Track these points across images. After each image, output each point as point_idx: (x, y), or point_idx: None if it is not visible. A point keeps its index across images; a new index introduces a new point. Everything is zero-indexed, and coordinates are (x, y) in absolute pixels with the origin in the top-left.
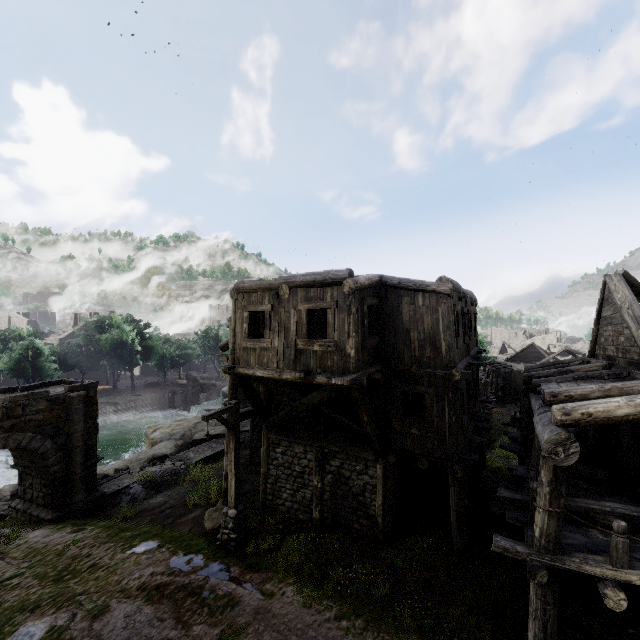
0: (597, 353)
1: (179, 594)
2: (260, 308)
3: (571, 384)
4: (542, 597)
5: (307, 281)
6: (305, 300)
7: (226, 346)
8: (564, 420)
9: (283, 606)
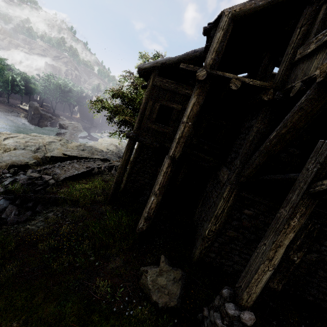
0: None
1: None
2: None
3: None
4: None
5: None
6: None
7: (148, 70)
8: None
9: None
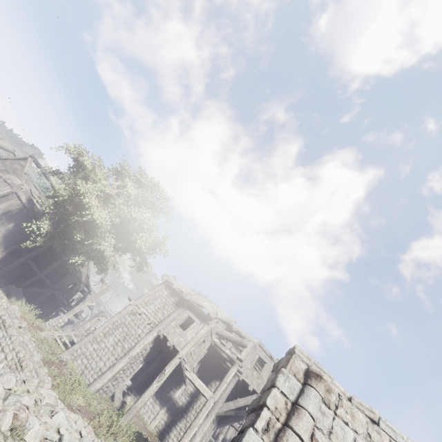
0: None
1: None
2: None
3: None
4: None
5: None
6: None
7: (217, 318)
8: None
9: None
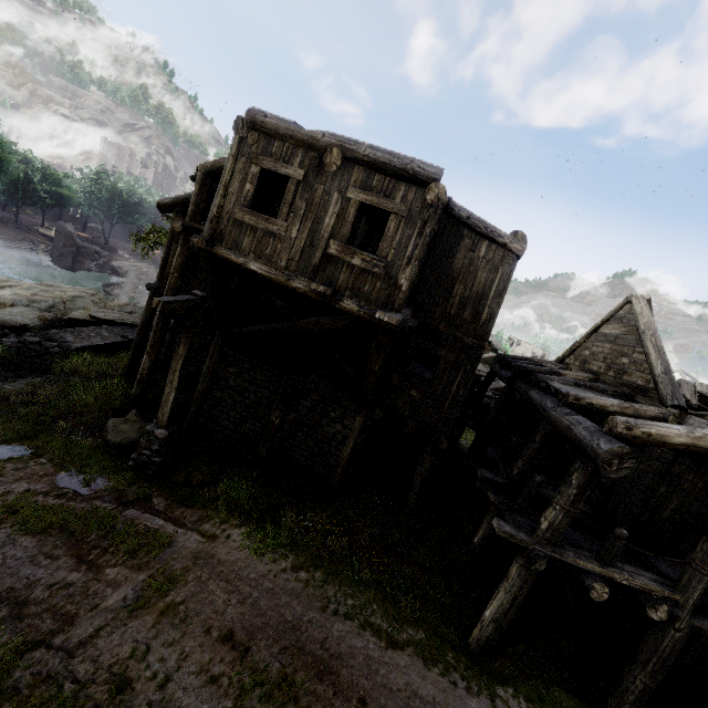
0: (569, 362)
1: (78, 525)
2: (284, 169)
3: (577, 389)
4: (525, 578)
5: (376, 159)
6: (361, 187)
7: (169, 207)
8: (624, 434)
9: (231, 552)
